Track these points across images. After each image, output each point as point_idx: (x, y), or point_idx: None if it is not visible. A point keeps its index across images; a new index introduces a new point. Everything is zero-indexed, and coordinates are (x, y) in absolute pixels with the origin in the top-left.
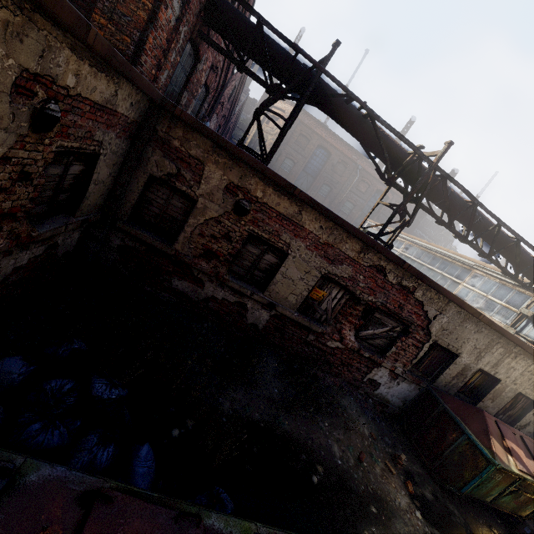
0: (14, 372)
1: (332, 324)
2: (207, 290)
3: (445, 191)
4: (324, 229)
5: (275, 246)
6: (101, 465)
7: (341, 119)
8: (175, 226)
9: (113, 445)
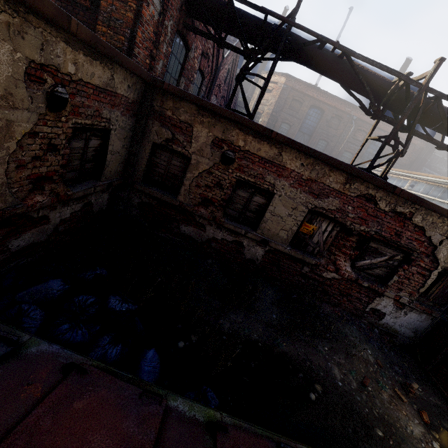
0: (54, 289)
1: (326, 256)
2: (208, 233)
3: (442, 112)
4: (306, 165)
5: (261, 188)
6: (110, 359)
7: (317, 65)
8: (177, 182)
9: (121, 345)
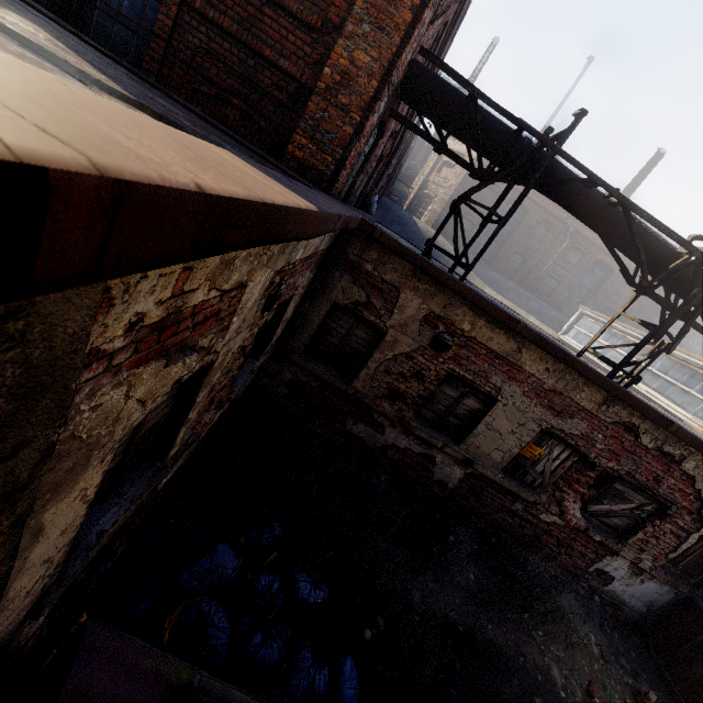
0: (229, 567)
1: (549, 492)
2: (387, 437)
3: None
4: (552, 371)
5: (480, 390)
6: (320, 693)
7: (576, 208)
8: (356, 359)
9: (327, 667)
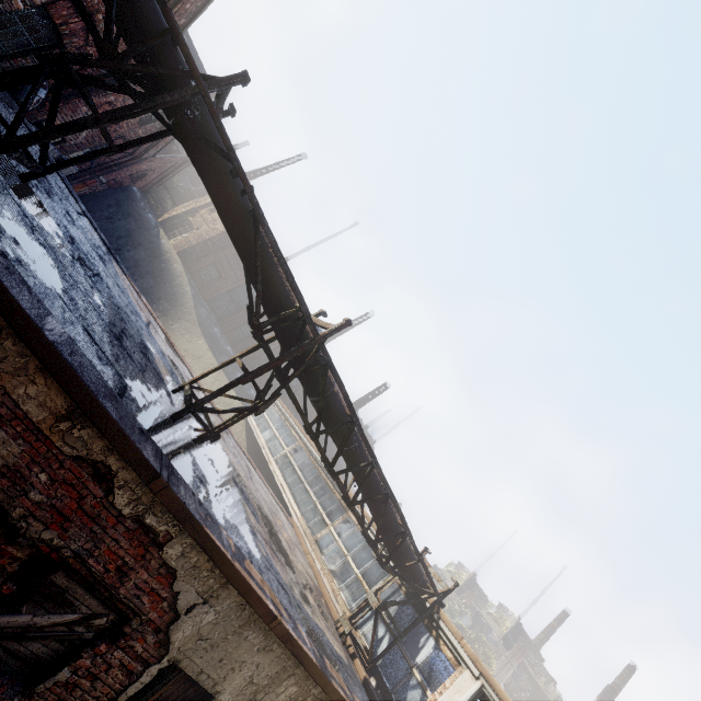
0: None
1: None
2: None
3: (323, 385)
4: None
5: None
6: None
7: (216, 194)
8: None
9: None
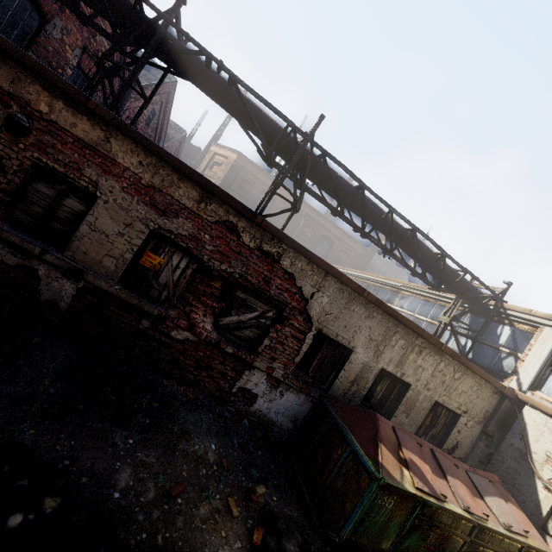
0: None
1: (179, 307)
2: None
3: (328, 170)
4: (146, 165)
5: (77, 185)
6: None
7: (205, 86)
8: None
9: None
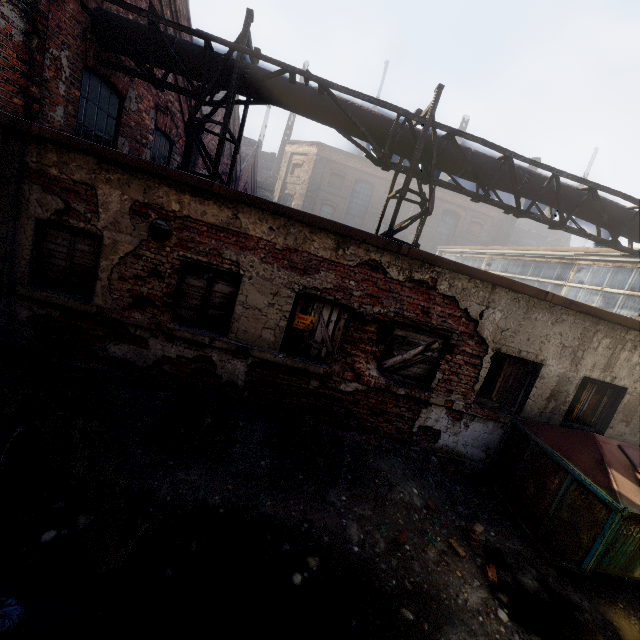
0: None
1: (340, 360)
2: (154, 350)
3: (460, 152)
4: (276, 229)
5: (221, 270)
6: None
7: (294, 105)
8: (91, 277)
9: None
